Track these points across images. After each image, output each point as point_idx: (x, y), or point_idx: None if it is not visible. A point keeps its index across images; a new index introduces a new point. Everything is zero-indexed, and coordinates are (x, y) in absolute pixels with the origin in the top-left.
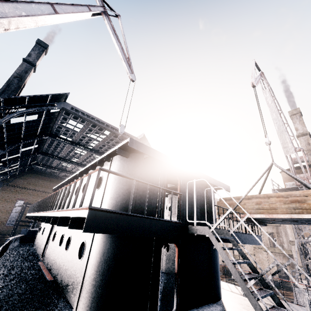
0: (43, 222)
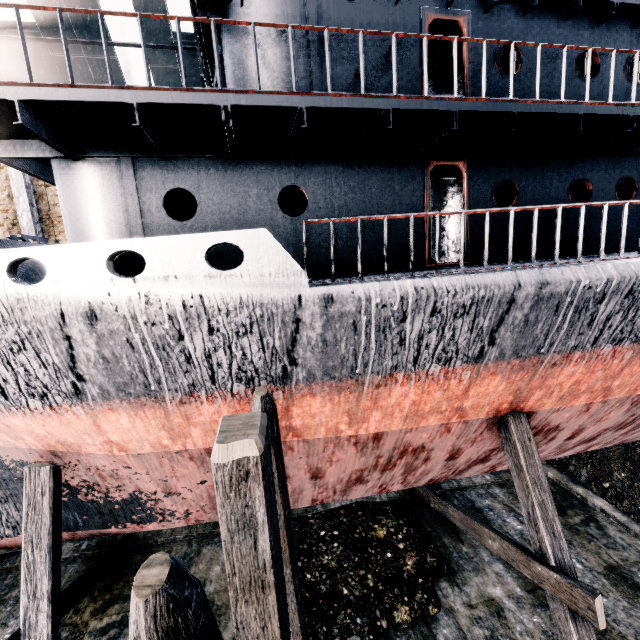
0: (195, 169)
